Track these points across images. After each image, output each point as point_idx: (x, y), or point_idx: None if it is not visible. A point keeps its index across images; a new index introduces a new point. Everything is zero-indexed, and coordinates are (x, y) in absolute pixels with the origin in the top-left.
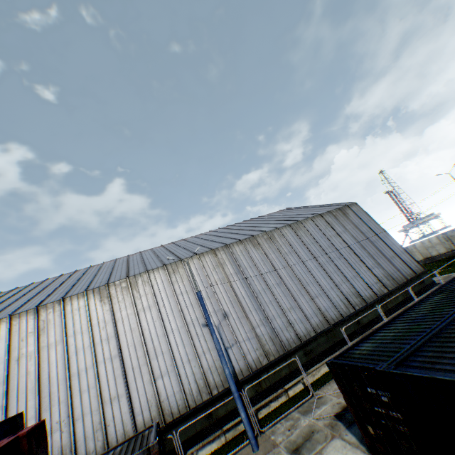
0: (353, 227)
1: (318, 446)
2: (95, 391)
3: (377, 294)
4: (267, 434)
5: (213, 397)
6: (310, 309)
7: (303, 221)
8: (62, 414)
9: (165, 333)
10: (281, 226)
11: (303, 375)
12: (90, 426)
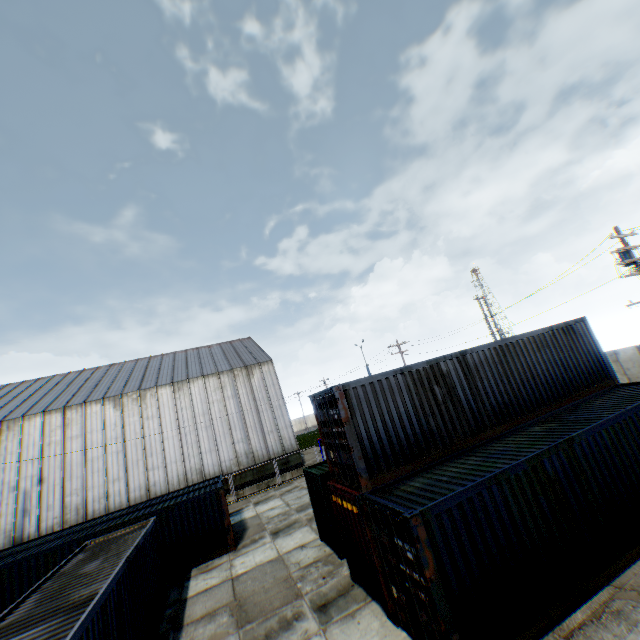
0: (249, 391)
1: None
2: None
3: (224, 472)
4: None
5: None
6: (137, 482)
7: (191, 380)
8: None
9: None
10: (162, 384)
11: None
12: None
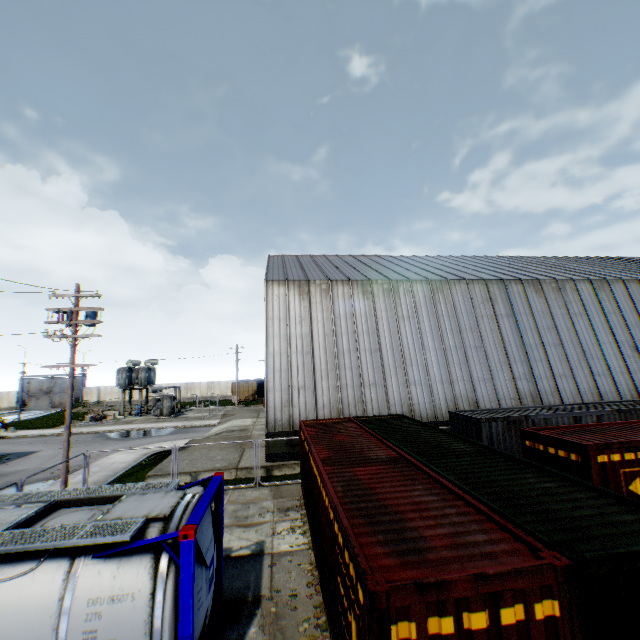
0: None
1: None
2: (545, 364)
3: None
4: None
5: None
6: None
7: None
8: (525, 370)
9: (598, 342)
10: None
11: None
12: (547, 387)
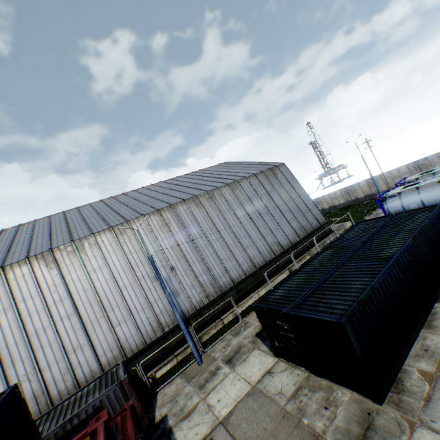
0: (280, 186)
1: (243, 356)
2: (57, 345)
3: (292, 242)
4: (209, 353)
5: (166, 334)
6: (242, 258)
7: (240, 181)
8: (28, 368)
9: (118, 290)
10: (221, 186)
11: (235, 309)
12: (58, 372)
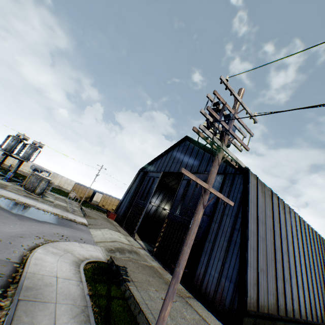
0: None
1: None
2: None
3: None
4: None
5: None
6: None
7: None
8: (323, 290)
9: None
10: None
11: None
12: None
